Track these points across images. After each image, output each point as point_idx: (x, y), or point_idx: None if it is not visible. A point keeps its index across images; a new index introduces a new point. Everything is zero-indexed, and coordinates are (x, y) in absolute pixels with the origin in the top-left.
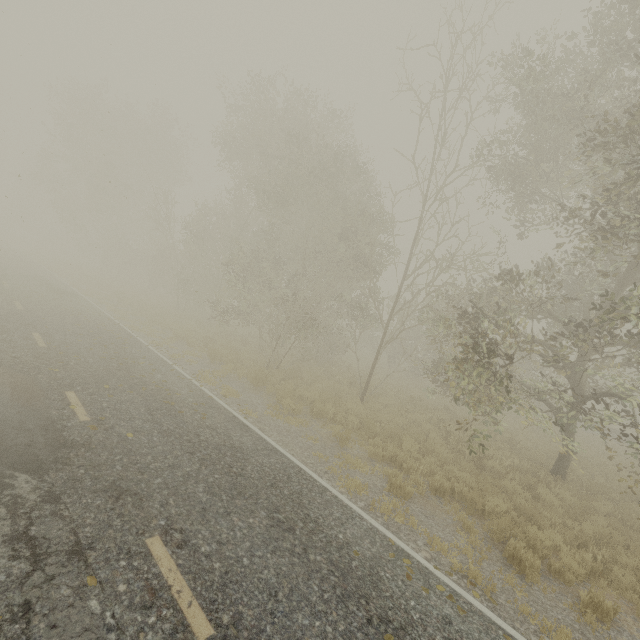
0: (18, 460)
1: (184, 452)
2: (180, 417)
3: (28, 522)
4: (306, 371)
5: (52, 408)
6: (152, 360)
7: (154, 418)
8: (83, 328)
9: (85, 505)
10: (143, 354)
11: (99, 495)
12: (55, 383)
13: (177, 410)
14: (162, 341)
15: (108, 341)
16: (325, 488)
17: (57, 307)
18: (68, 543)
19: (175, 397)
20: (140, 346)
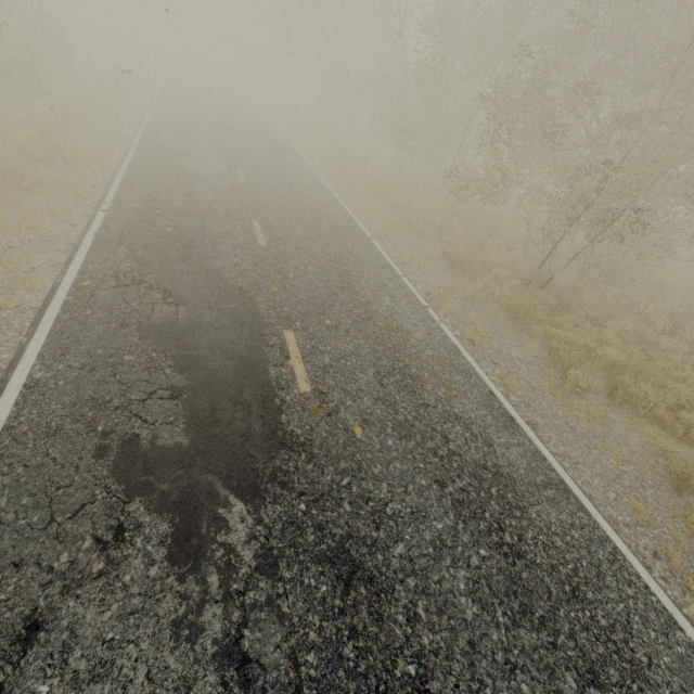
0: (233, 468)
1: (430, 480)
2: (418, 393)
3: (241, 616)
4: (589, 295)
5: (270, 363)
6: (377, 267)
7: (386, 393)
8: (301, 210)
9: (307, 592)
10: (366, 256)
11: (324, 570)
12: (273, 313)
13: (413, 376)
14: (386, 228)
15: (327, 232)
16: (669, 617)
17: (276, 176)
18: (287, 687)
19: (409, 346)
20: (362, 240)
